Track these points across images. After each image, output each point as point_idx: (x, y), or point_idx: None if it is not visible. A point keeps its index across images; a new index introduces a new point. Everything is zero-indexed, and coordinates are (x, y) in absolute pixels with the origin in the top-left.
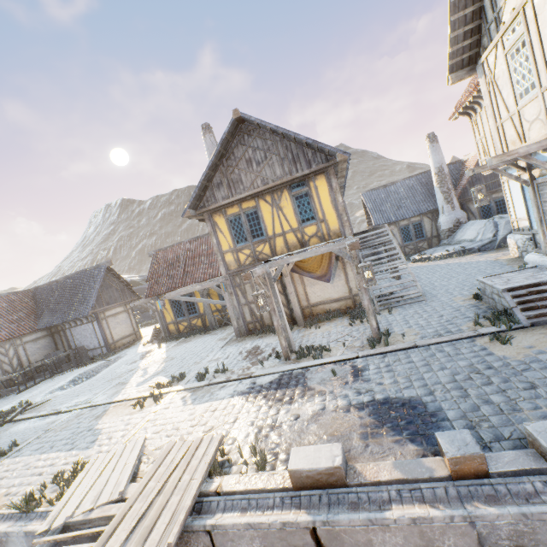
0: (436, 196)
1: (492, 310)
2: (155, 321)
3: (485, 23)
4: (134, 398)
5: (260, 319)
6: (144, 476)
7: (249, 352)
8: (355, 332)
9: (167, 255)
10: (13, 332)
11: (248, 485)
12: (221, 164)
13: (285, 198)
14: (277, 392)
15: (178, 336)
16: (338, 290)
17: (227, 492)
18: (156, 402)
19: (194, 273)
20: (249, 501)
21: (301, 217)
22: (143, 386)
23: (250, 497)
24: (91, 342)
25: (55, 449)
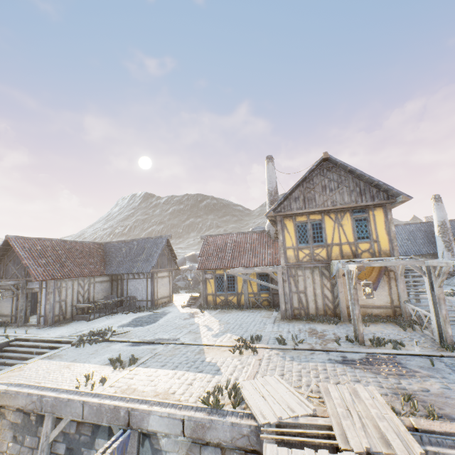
0: (437, 243)
1: None
2: (174, 291)
3: None
4: (223, 345)
5: (306, 307)
6: (326, 402)
7: (309, 332)
8: (413, 336)
9: (217, 241)
10: (91, 271)
11: (445, 429)
12: (301, 185)
13: (347, 218)
14: (380, 367)
15: (215, 306)
16: (380, 298)
17: (426, 430)
18: (252, 352)
19: (240, 258)
20: (454, 441)
21: (357, 235)
22: (221, 338)
23: (453, 438)
24: (140, 294)
25: (183, 369)
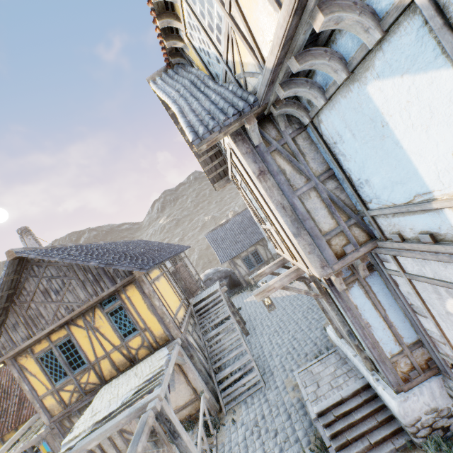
0: (260, 228)
1: (315, 431)
2: None
3: (222, 151)
4: None
5: None
6: None
7: None
8: None
9: (0, 380)
10: None
11: None
12: (13, 302)
13: (99, 317)
14: None
15: None
16: (182, 395)
17: None
18: None
19: None
20: None
21: (122, 332)
22: None
23: None
24: None
25: None
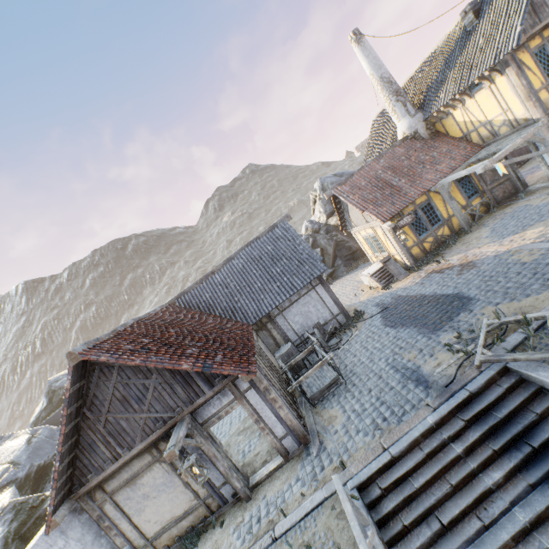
0: None
1: None
2: None
3: None
4: None
5: None
6: None
7: None
8: None
9: (358, 183)
10: (241, 329)
11: None
12: None
13: None
14: None
15: (437, 251)
16: None
17: None
18: None
19: (420, 178)
20: None
21: None
22: None
23: None
24: (317, 317)
25: None
